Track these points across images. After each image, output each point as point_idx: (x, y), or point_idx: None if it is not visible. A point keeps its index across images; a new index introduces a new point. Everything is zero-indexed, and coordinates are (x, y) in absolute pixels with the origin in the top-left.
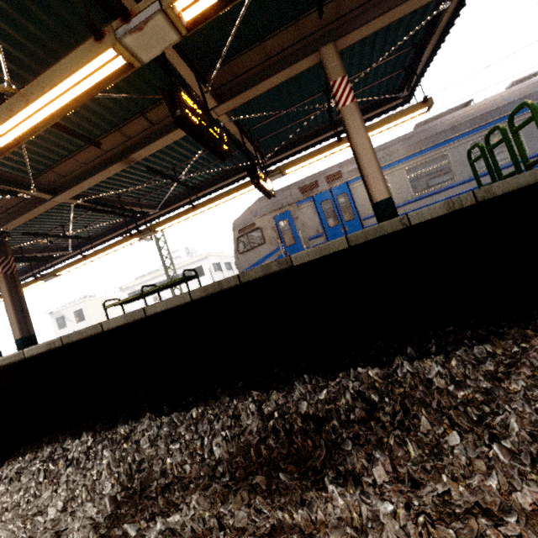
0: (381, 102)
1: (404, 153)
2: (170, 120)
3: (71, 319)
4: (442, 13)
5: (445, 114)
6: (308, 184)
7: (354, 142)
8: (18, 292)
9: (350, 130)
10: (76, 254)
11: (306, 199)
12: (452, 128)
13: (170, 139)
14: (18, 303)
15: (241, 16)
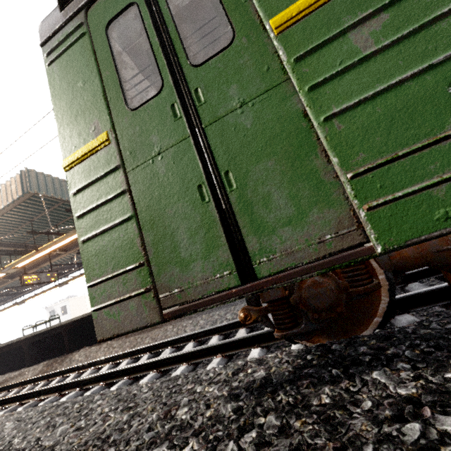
0: None
1: None
2: (52, 255)
3: (58, 313)
4: None
5: None
6: None
7: None
8: None
9: None
10: (41, 286)
11: None
12: None
13: (53, 261)
14: None
15: None
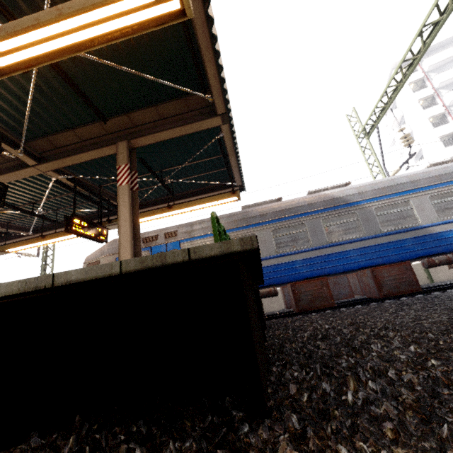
0: (224, 186)
1: (225, 227)
2: (2, 167)
3: None
4: (223, 139)
5: (264, 204)
6: (151, 236)
7: (119, 214)
8: None
9: (119, 204)
10: None
11: (145, 248)
12: (261, 215)
13: None
14: None
15: (28, 109)
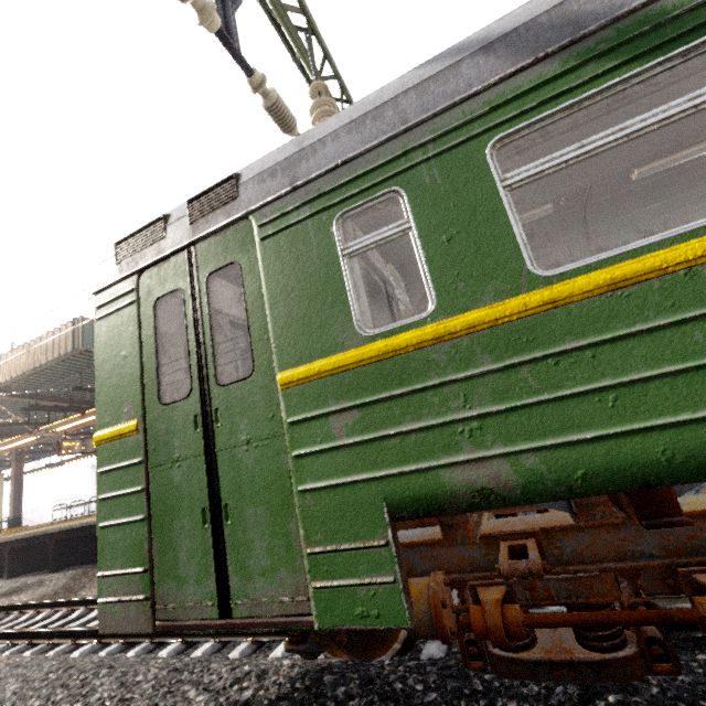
0: None
1: None
2: None
3: None
4: None
5: None
6: None
7: None
8: (20, 487)
9: None
10: None
11: None
12: None
13: None
14: (18, 494)
15: None
